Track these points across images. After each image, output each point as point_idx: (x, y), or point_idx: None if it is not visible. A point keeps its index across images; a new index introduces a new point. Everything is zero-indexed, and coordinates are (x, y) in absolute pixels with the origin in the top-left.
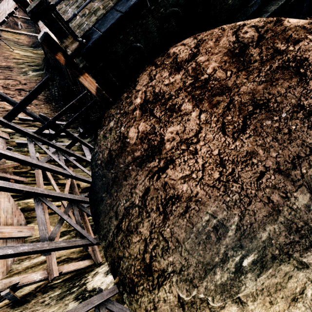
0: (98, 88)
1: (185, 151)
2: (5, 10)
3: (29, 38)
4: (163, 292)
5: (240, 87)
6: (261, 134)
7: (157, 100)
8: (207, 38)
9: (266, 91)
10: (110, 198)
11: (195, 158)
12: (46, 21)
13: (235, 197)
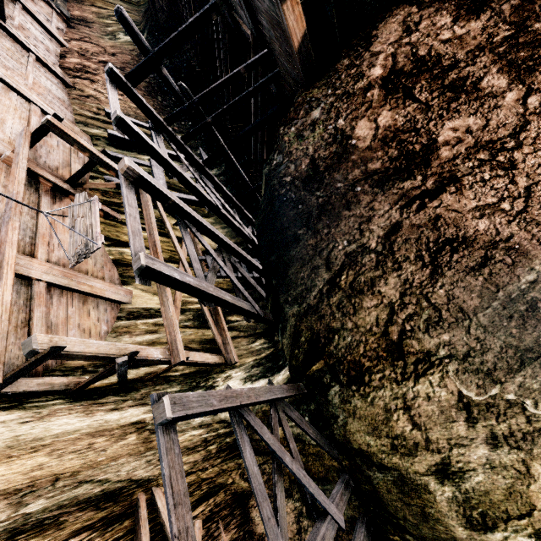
0: (305, 35)
1: (486, 164)
2: None
3: None
4: (425, 385)
5: None
6: None
7: (422, 70)
8: None
9: None
10: (315, 237)
11: (510, 175)
12: None
13: None
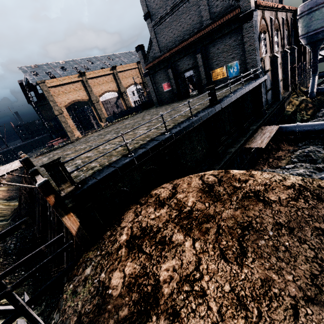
0: (80, 227)
1: (190, 294)
2: (8, 169)
3: (8, 193)
4: None
5: (221, 214)
6: (263, 255)
7: (145, 234)
8: (181, 183)
9: (244, 215)
10: None
11: (206, 301)
12: (52, 172)
13: None
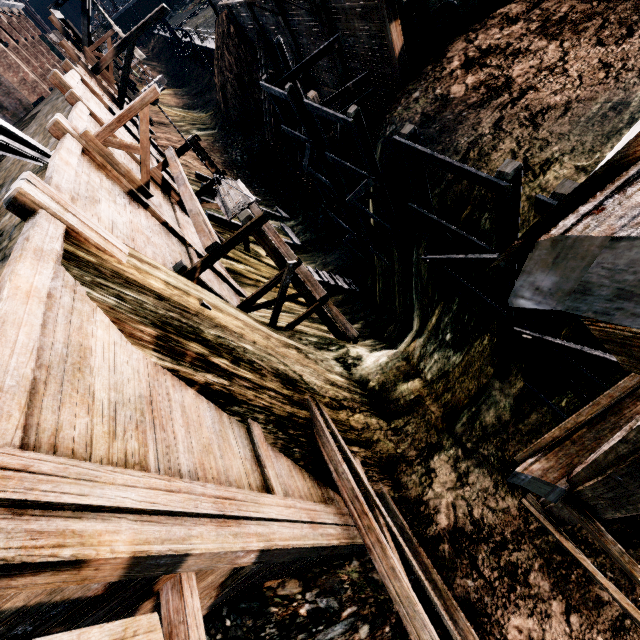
0: (403, 47)
1: (548, 75)
2: None
3: (178, 99)
4: (551, 173)
5: (615, 8)
6: None
7: (488, 54)
8: None
9: None
10: (441, 145)
11: (566, 75)
12: None
13: (632, 80)
